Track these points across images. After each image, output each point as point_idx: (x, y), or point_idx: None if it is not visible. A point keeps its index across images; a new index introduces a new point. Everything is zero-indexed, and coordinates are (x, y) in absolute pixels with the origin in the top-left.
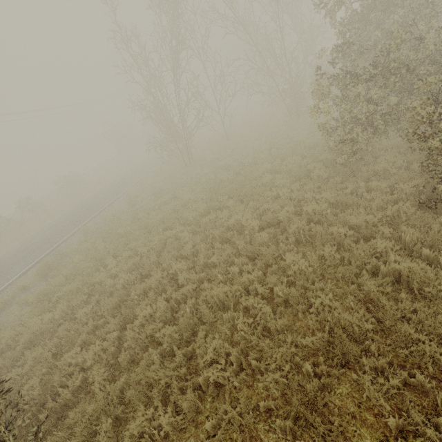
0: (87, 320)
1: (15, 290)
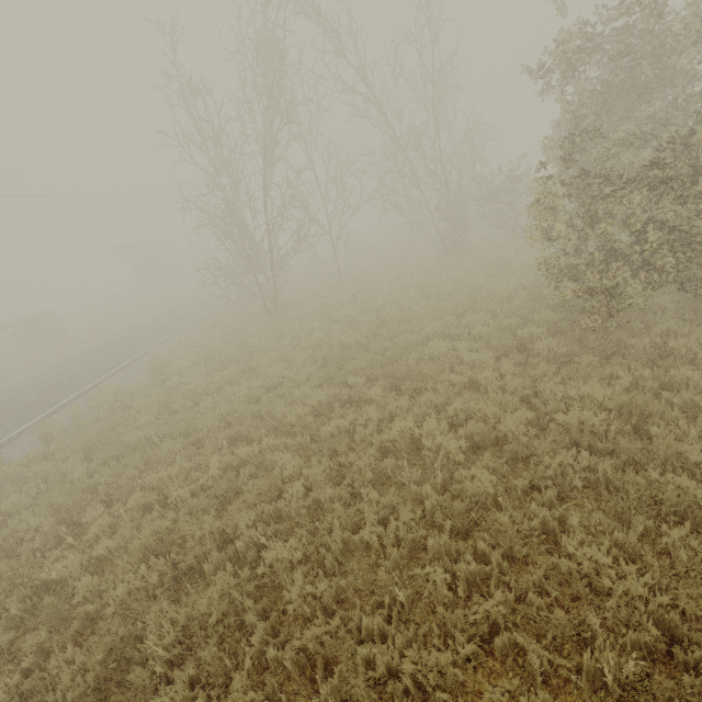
0: None
1: None
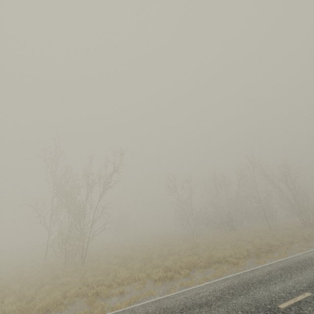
0: None
1: None
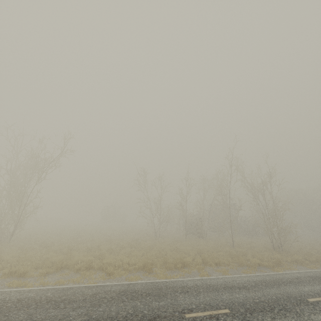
0: None
1: None
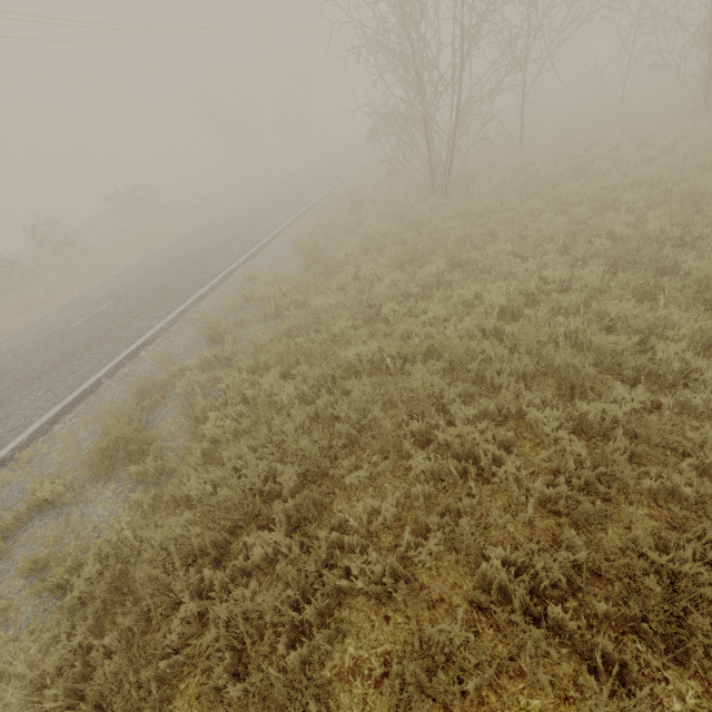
0: None
1: (18, 491)
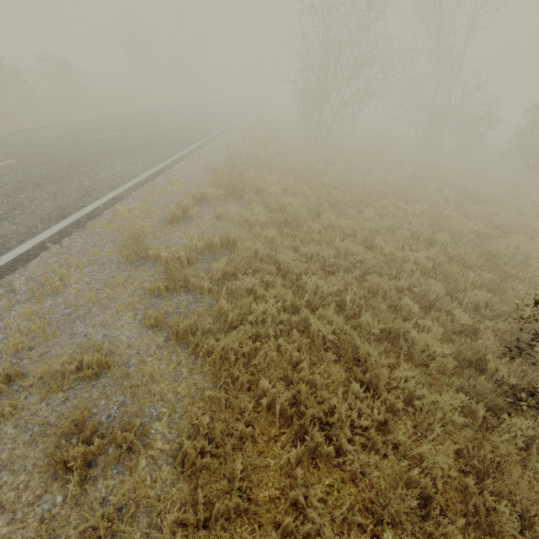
0: (431, 266)
1: (166, 198)
